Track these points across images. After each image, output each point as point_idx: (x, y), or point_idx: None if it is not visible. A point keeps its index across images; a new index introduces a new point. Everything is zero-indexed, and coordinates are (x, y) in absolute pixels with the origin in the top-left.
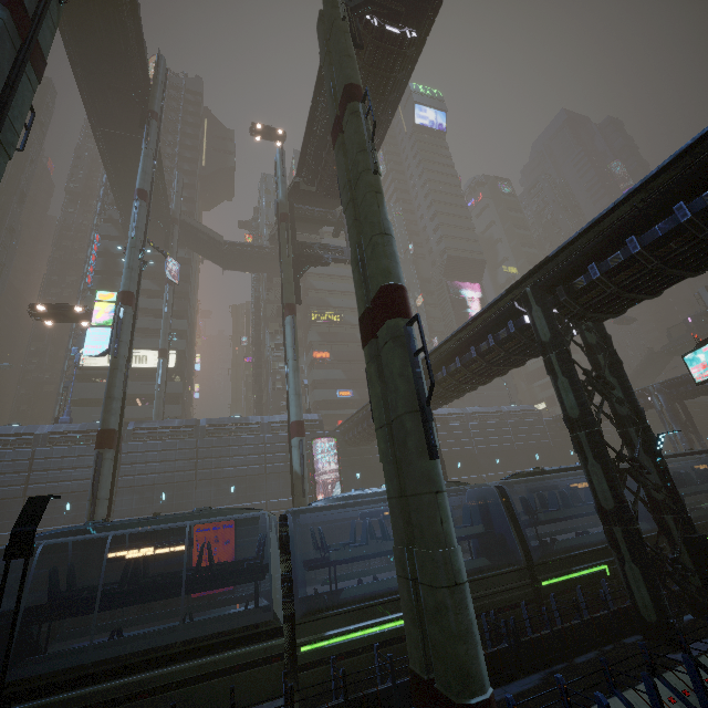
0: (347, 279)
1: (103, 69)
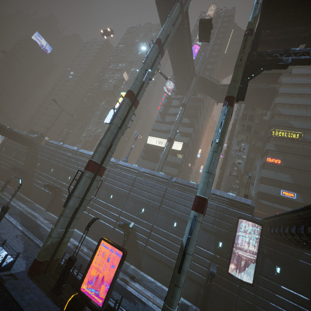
0: None
1: None
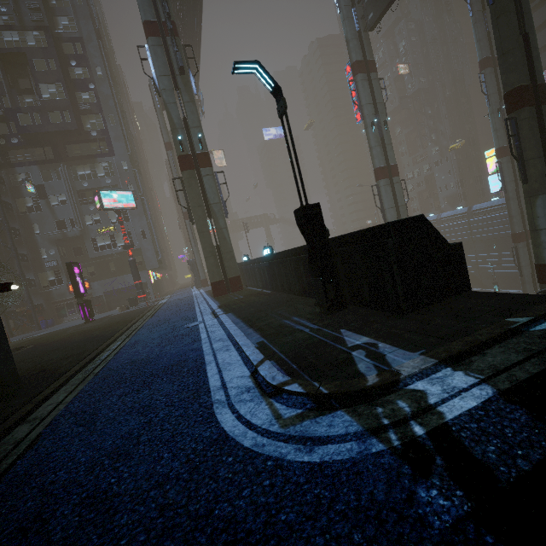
0: None
1: None
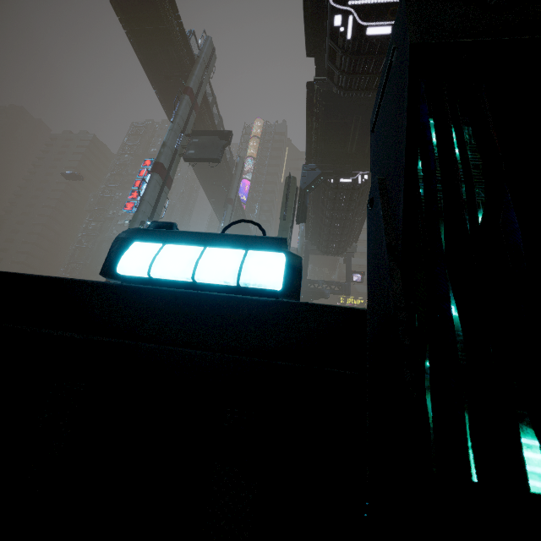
0: None
1: (209, 176)
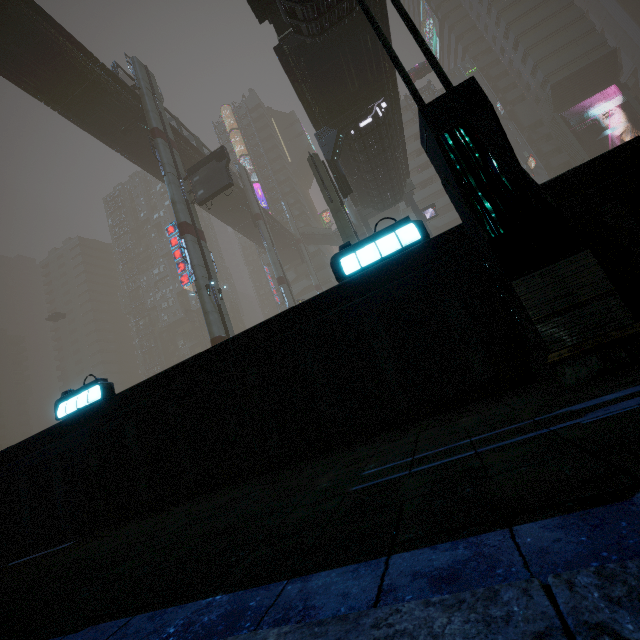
0: (442, 191)
1: (221, 204)
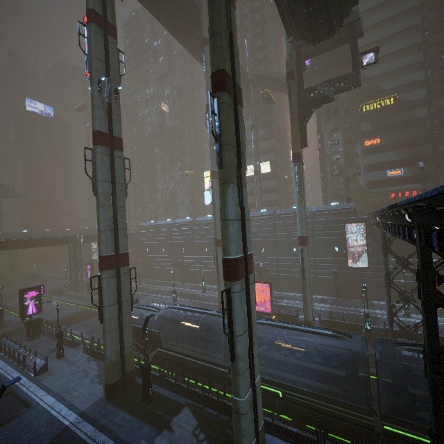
0: (407, 50)
1: (179, 25)
